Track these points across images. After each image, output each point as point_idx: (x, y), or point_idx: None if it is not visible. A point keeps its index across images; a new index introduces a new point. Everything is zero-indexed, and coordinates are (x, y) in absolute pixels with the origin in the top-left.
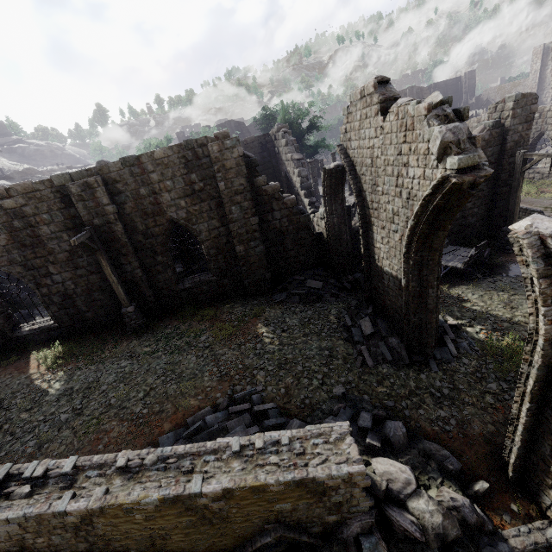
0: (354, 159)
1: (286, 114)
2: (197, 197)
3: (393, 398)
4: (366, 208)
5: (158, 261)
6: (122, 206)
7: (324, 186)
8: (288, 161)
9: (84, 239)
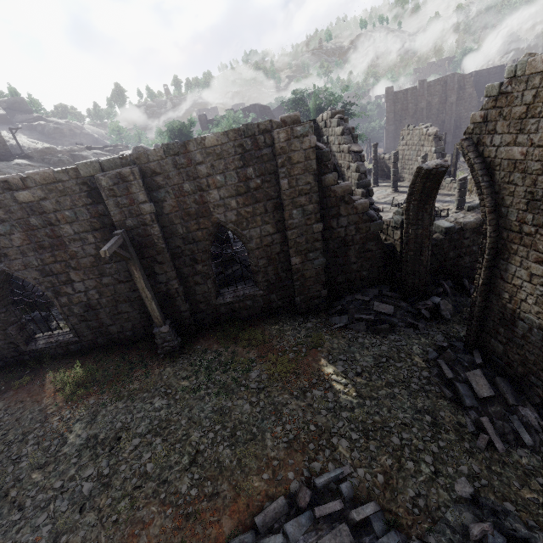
0: (492, 160)
1: (318, 99)
2: (252, 197)
3: None
4: (503, 229)
5: (197, 271)
6: (161, 204)
7: (412, 190)
8: (341, 153)
9: (116, 247)
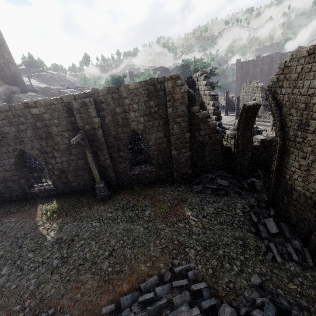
0: (281, 102)
1: (196, 65)
2: (152, 117)
3: (305, 297)
4: (286, 139)
5: (120, 155)
6: (104, 118)
7: (240, 117)
8: (205, 95)
9: (79, 139)
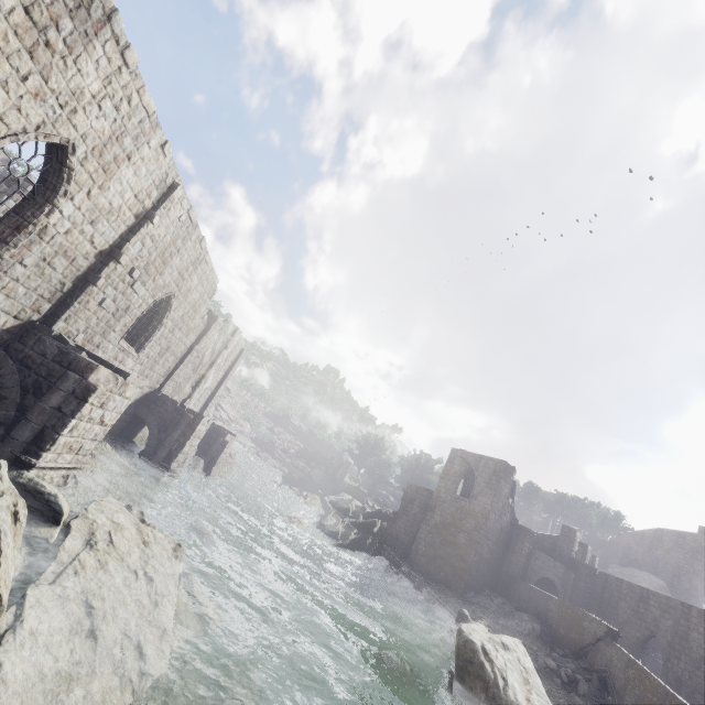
0: None
1: None
2: None
3: None
4: None
5: None
6: None
7: None
8: None
9: None
